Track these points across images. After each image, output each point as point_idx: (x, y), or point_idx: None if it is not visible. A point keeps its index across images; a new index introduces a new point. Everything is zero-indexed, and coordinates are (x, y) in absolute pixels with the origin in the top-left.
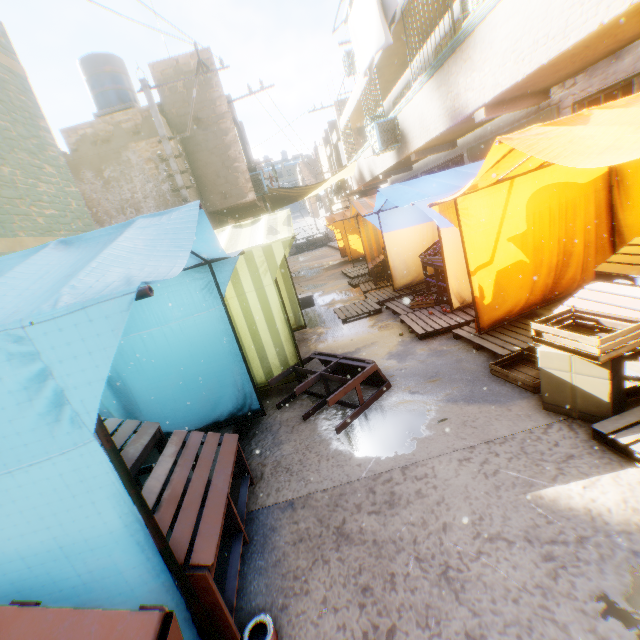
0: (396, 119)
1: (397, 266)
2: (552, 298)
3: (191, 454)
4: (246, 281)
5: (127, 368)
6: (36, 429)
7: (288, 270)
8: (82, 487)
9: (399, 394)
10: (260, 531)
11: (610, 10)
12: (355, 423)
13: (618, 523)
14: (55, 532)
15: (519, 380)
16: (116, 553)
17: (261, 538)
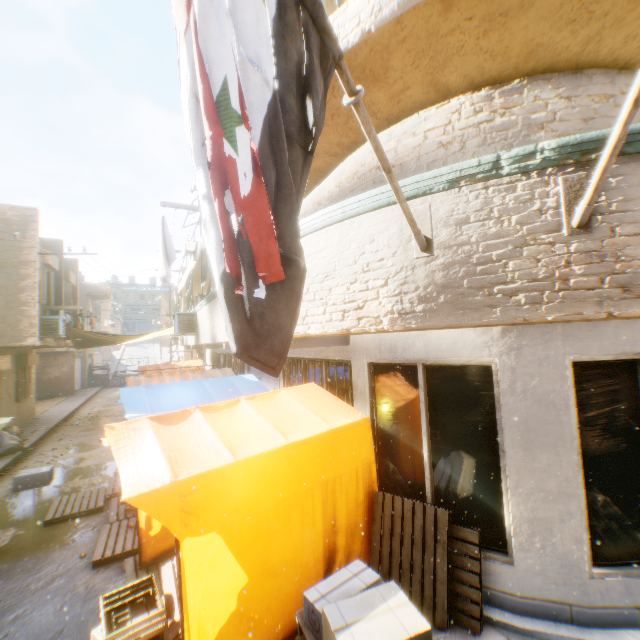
0: (196, 314)
1: None
2: None
3: None
4: None
5: None
6: None
7: None
8: None
9: None
10: None
11: None
12: None
13: None
14: None
15: None
16: None
17: None
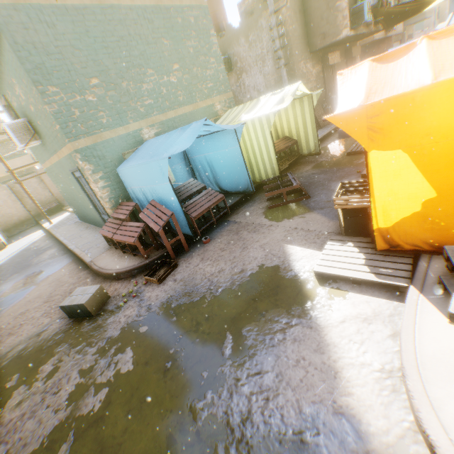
0: None
1: None
2: None
3: (207, 195)
4: (259, 132)
5: (214, 164)
6: (163, 178)
7: (314, 115)
8: (169, 191)
9: (306, 202)
10: (225, 225)
11: None
12: (278, 207)
13: (292, 259)
14: (168, 198)
15: None
16: (176, 205)
17: (223, 226)
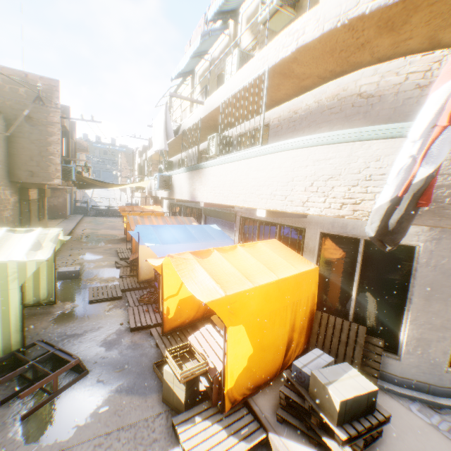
0: (171, 176)
1: (144, 267)
2: (208, 316)
3: None
4: None
5: None
6: None
7: (54, 259)
8: None
9: (90, 381)
10: None
11: (238, 202)
12: (43, 409)
13: None
14: None
15: (161, 378)
16: None
17: None
